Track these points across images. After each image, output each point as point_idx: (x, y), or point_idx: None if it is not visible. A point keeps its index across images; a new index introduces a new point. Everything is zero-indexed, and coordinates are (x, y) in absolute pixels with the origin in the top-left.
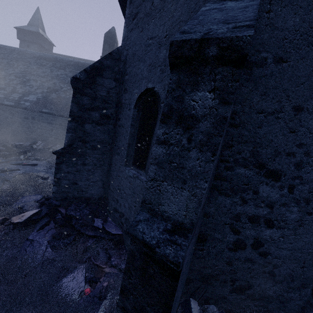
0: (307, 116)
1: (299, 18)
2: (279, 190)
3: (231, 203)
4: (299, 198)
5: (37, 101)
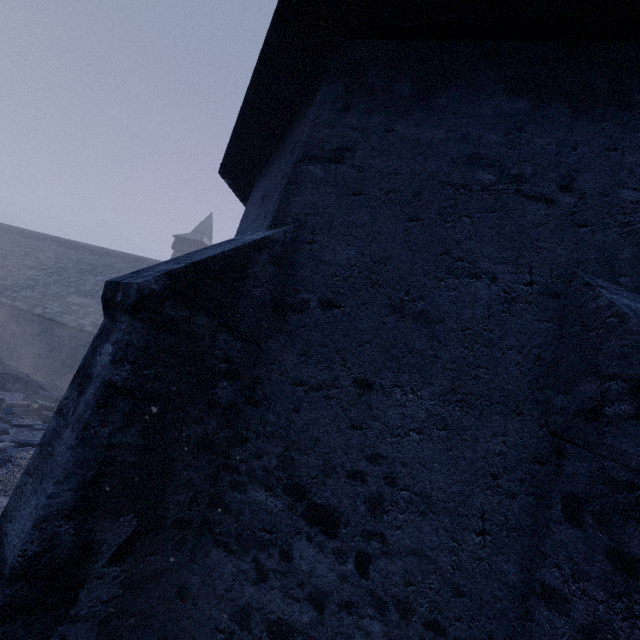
0: (382, 399)
1: (355, 250)
2: (337, 561)
3: (234, 573)
4: (383, 594)
5: None
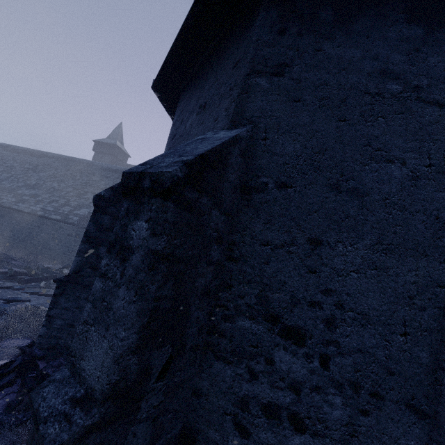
0: (329, 251)
1: (300, 144)
2: (307, 361)
3: (233, 376)
4: (340, 379)
5: (87, 216)
